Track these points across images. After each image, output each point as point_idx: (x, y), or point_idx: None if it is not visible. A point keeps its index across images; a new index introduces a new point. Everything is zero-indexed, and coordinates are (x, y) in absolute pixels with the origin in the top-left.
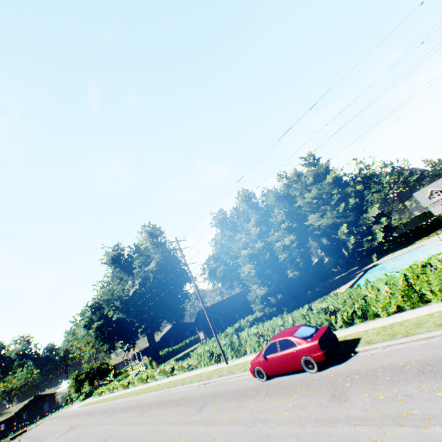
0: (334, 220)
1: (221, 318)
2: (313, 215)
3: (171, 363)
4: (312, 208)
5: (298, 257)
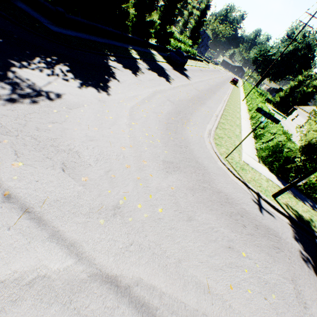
0: None
1: None
2: None
3: None
4: None
5: None
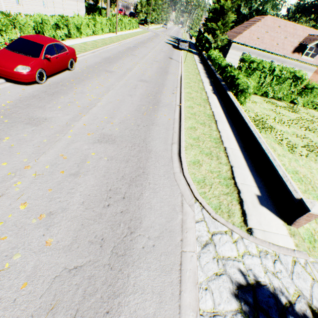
0: None
1: None
2: None
3: None
4: None
5: None
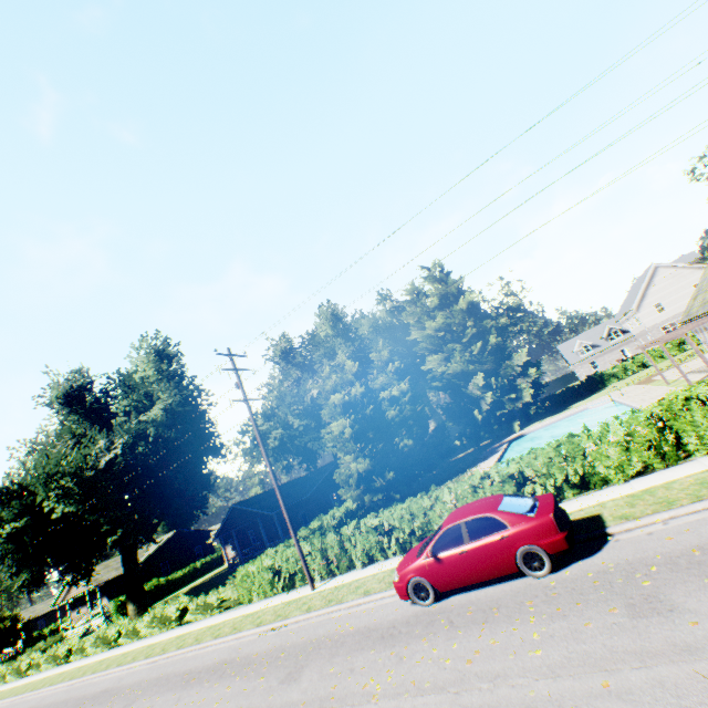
0: (466, 366)
1: (271, 520)
2: (435, 355)
3: (180, 601)
4: (434, 346)
5: (410, 419)
